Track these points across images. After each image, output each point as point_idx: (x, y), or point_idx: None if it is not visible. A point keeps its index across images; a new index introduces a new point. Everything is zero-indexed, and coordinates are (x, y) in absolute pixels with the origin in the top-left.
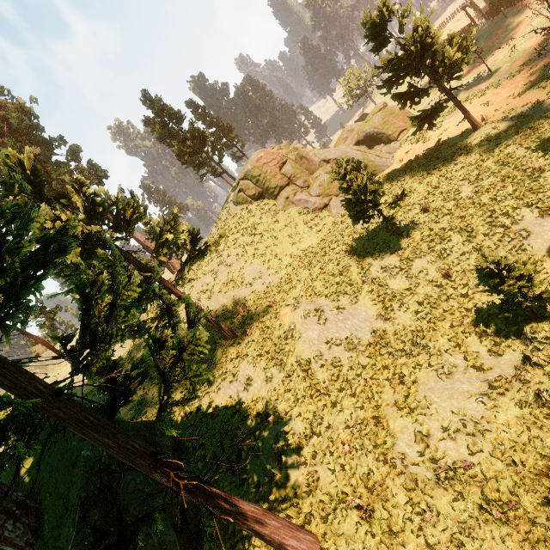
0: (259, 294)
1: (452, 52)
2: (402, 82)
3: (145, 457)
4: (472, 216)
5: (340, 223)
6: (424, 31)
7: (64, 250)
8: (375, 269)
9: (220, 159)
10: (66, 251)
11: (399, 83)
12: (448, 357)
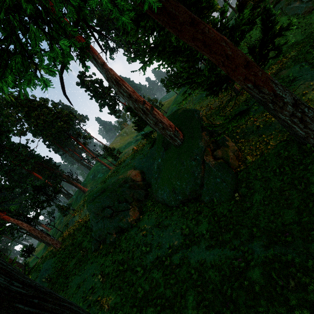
0: None
1: None
2: None
3: None
4: None
5: None
6: None
7: None
8: None
9: None
10: None
11: None
12: None
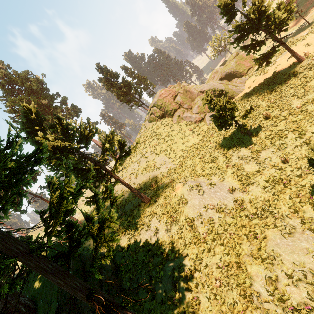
0: (163, 174)
1: (280, 14)
2: (247, 38)
3: (83, 291)
4: (301, 120)
5: (212, 129)
6: (259, 3)
7: (39, 161)
8: (234, 158)
9: (140, 96)
10: (41, 161)
11: (244, 39)
12: (289, 220)
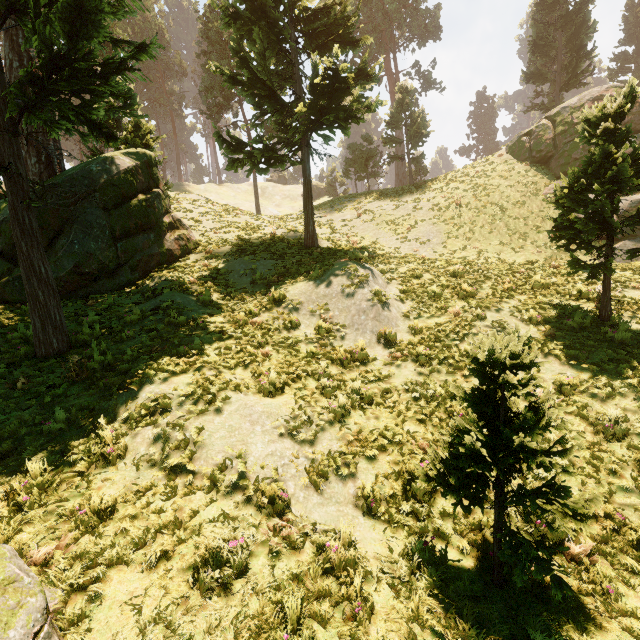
0: (394, 252)
1: None
2: None
3: None
4: None
5: None
6: None
7: None
8: (488, 315)
9: (568, 83)
10: None
11: None
12: (331, 430)
